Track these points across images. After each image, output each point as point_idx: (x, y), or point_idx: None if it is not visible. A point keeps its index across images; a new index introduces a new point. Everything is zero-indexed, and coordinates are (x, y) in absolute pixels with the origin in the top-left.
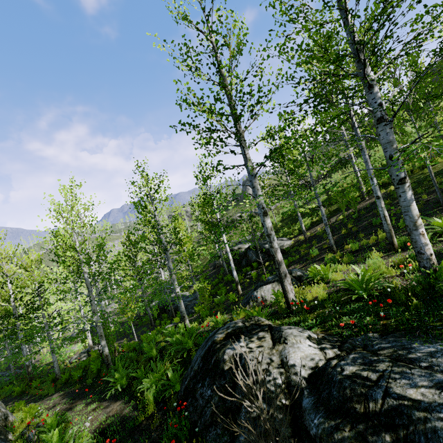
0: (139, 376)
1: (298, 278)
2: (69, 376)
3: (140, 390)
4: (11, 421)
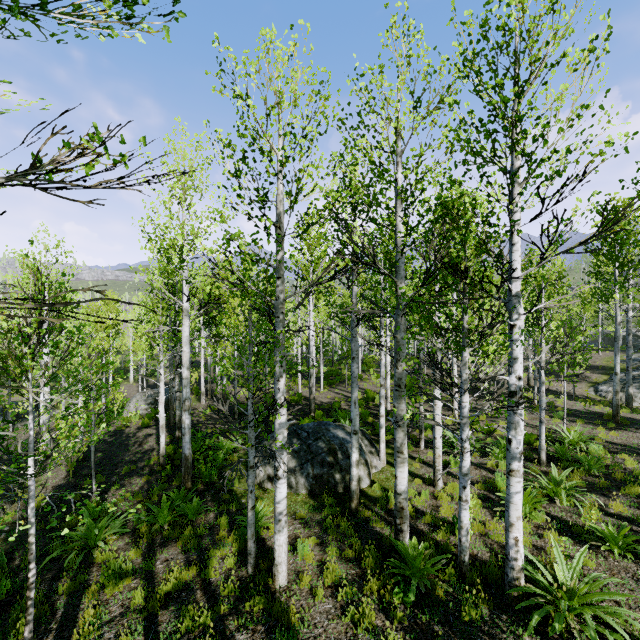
0: None
1: None
2: None
3: None
4: None
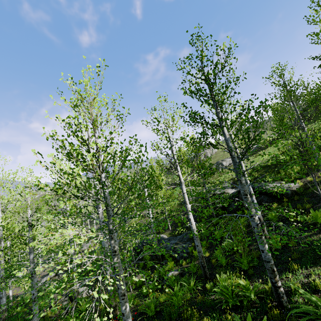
0: None
1: None
2: None
3: None
4: None
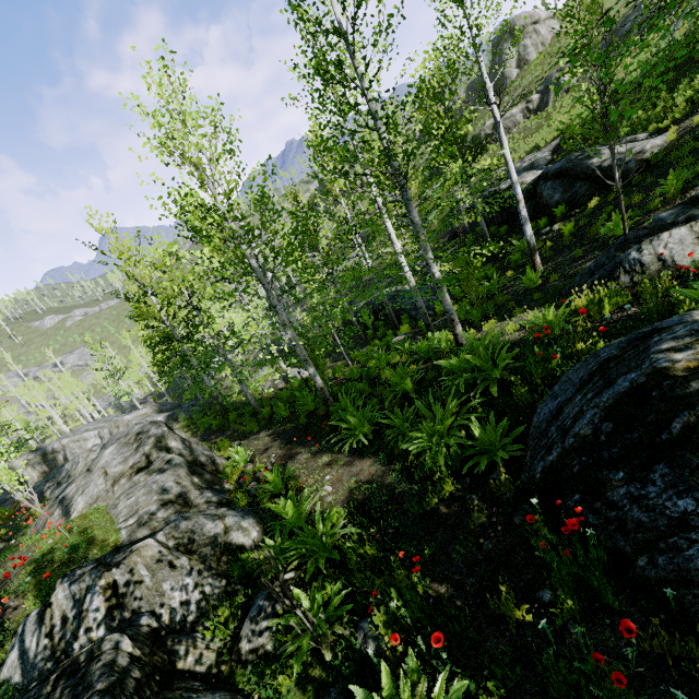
0: (396, 425)
1: None
2: (271, 410)
3: (413, 452)
4: (221, 464)
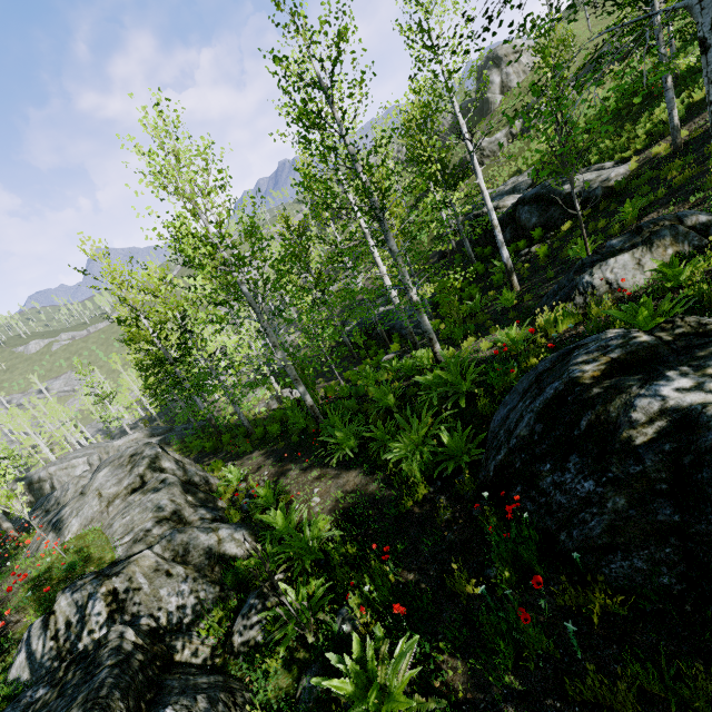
0: (378, 438)
1: (702, 230)
2: (264, 430)
3: (392, 461)
4: (214, 484)
